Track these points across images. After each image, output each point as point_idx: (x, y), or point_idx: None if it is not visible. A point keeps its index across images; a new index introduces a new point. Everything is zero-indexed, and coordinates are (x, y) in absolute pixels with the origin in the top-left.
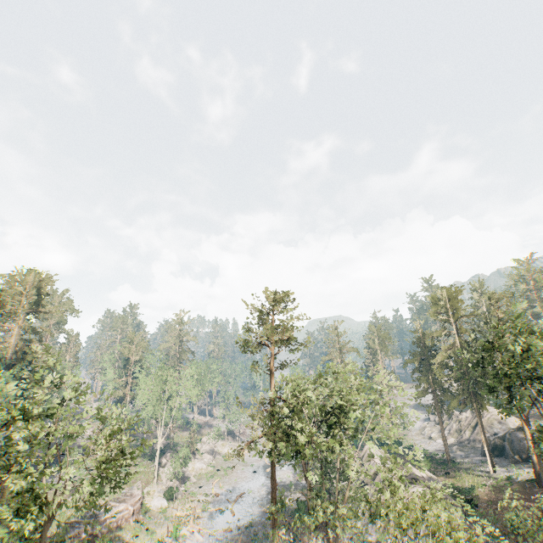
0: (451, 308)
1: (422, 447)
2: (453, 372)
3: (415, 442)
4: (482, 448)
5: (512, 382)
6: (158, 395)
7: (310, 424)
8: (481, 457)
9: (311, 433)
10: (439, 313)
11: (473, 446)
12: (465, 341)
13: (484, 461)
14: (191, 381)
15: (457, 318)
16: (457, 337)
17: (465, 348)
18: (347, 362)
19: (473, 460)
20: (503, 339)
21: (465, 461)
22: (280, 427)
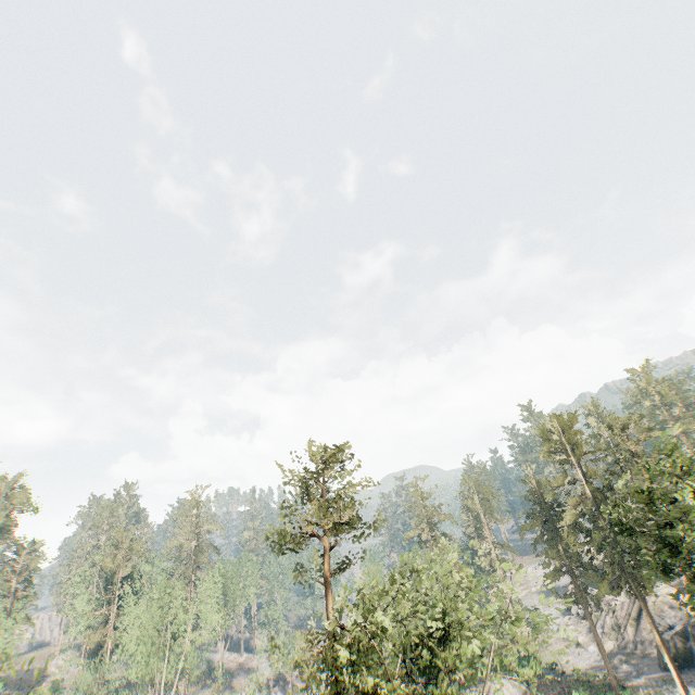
0: (569, 443)
1: (571, 663)
2: (592, 537)
3: (558, 654)
4: (658, 655)
5: (691, 554)
6: (154, 636)
7: (396, 665)
8: (661, 672)
9: (399, 694)
10: (553, 452)
11: (644, 652)
12: (597, 489)
13: (667, 679)
14: (209, 602)
15: (580, 457)
16: (586, 484)
17: (600, 499)
18: (441, 544)
19: (651, 678)
20: (660, 486)
21: (639, 682)
22: (345, 687)
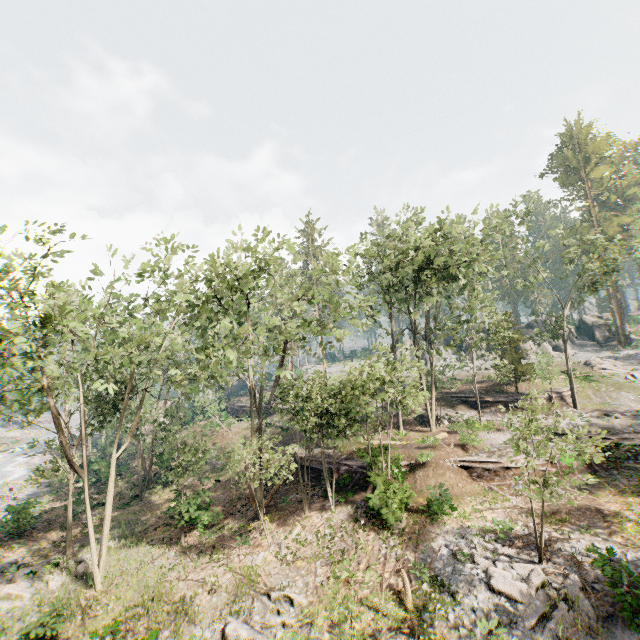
0: None
1: None
2: None
3: None
4: None
5: None
6: None
7: None
8: None
9: None
10: None
11: None
12: None
13: None
14: None
15: None
16: None
17: None
18: None
19: None
20: None
21: None
22: None
